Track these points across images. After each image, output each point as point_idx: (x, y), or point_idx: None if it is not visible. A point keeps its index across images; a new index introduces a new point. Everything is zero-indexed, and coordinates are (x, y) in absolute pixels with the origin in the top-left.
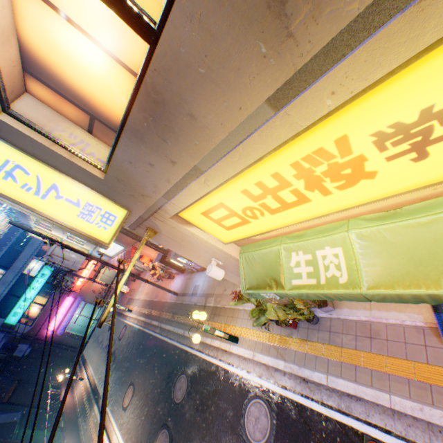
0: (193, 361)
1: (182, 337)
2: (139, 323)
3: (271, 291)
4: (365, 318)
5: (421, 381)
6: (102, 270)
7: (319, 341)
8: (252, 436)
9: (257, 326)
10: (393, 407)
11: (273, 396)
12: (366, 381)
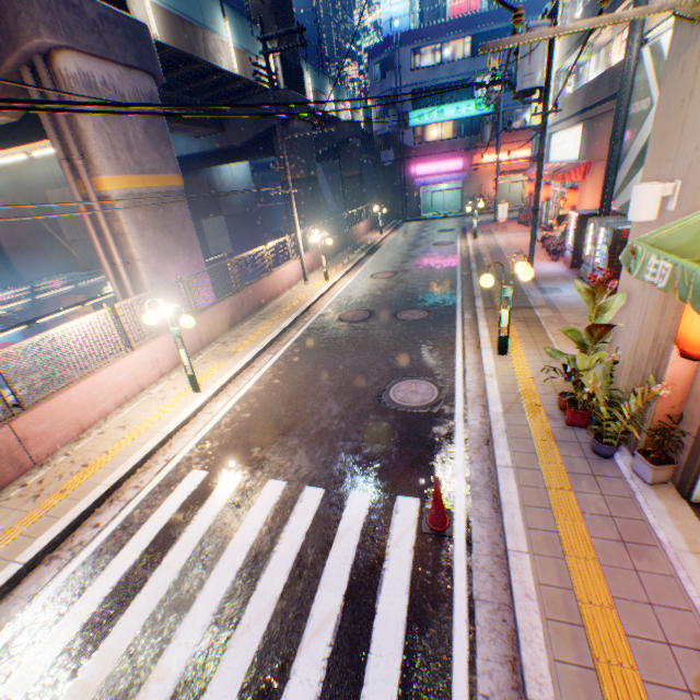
0: (446, 318)
1: (469, 298)
2: (462, 253)
3: (677, 258)
4: (663, 538)
5: (580, 611)
6: (514, 179)
7: (562, 458)
8: (395, 390)
9: (537, 374)
10: (509, 553)
11: (447, 406)
12: (530, 521)
